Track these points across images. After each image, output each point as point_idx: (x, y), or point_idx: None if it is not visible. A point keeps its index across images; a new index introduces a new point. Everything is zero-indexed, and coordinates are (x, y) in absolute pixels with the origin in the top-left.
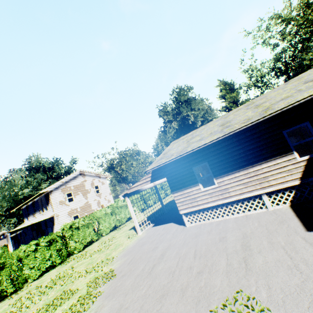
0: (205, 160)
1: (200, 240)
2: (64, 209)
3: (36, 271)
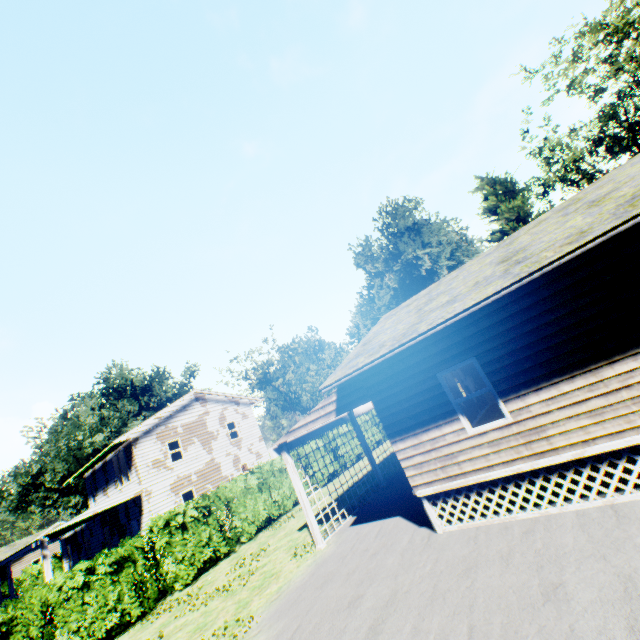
0: (468, 352)
1: (482, 589)
2: (163, 478)
3: (86, 638)
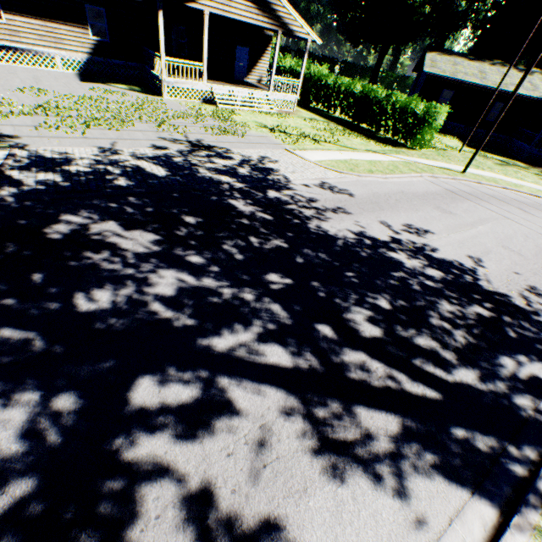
0: None
1: None
2: None
3: None
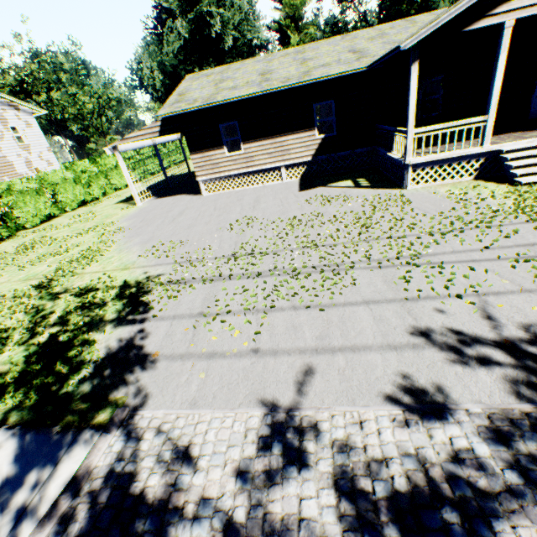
0: (235, 118)
1: (220, 202)
2: None
3: None
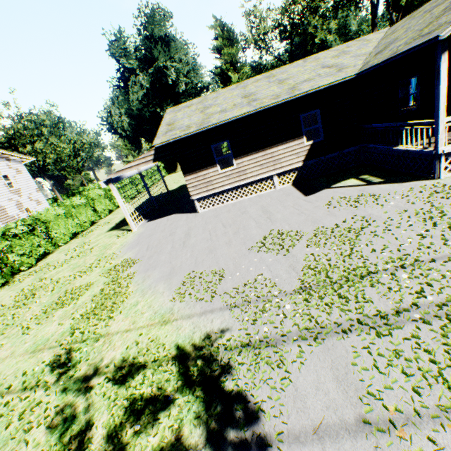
0: (226, 137)
1: (223, 218)
2: None
3: None
